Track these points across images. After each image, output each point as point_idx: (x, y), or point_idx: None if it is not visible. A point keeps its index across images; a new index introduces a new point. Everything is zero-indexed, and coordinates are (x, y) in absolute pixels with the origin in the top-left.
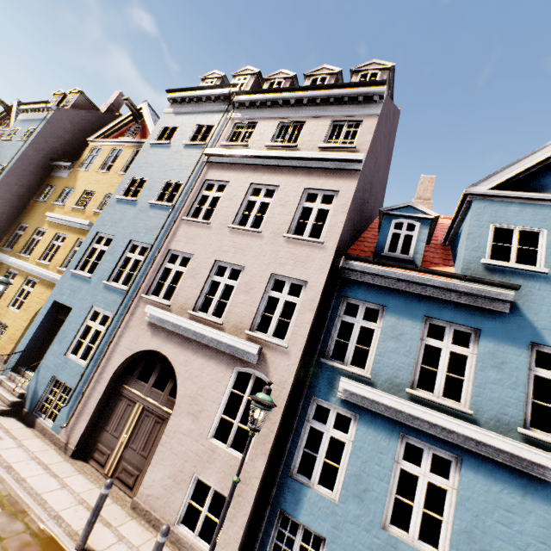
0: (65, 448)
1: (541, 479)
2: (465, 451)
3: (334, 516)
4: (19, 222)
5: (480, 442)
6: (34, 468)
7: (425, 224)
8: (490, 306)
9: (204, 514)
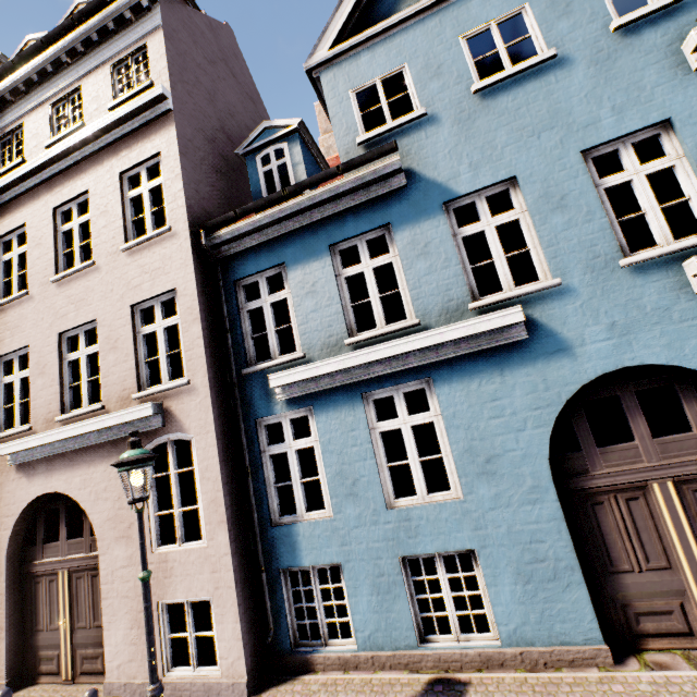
0: None
1: (510, 344)
2: (430, 368)
3: (337, 534)
4: None
5: (439, 347)
6: None
7: (294, 140)
8: (386, 189)
9: (192, 638)
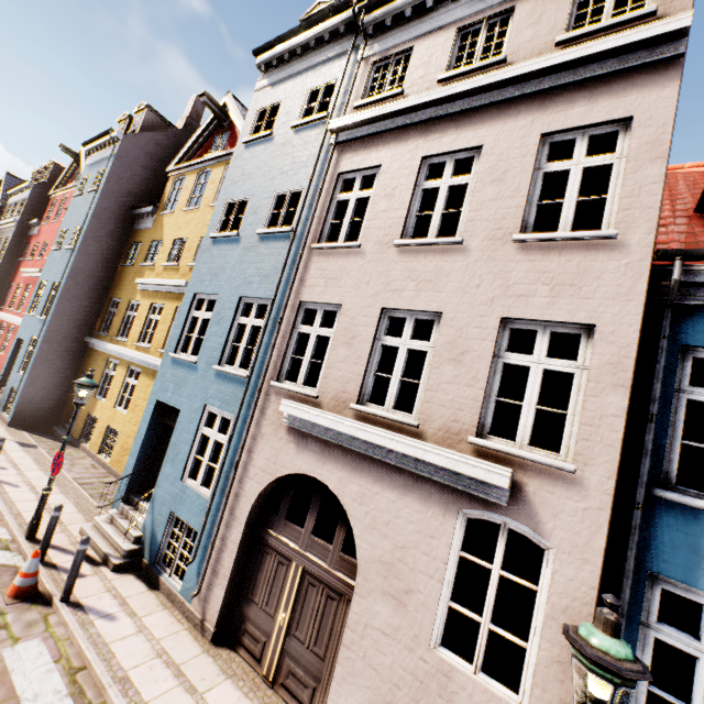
0: (202, 627)
1: None
2: None
3: None
4: (110, 297)
5: None
6: (160, 677)
7: None
8: None
9: None
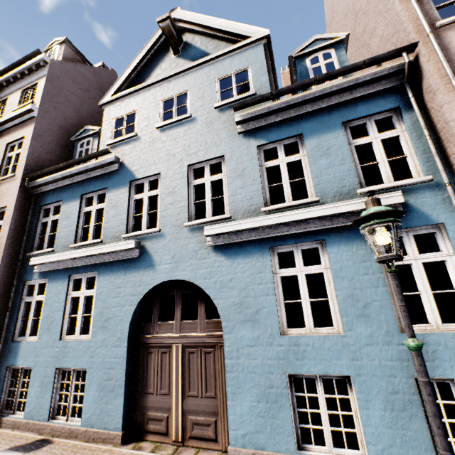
0: None
1: (133, 259)
2: (99, 266)
3: (36, 350)
4: None
5: (103, 255)
6: None
7: (96, 137)
8: (109, 170)
9: None
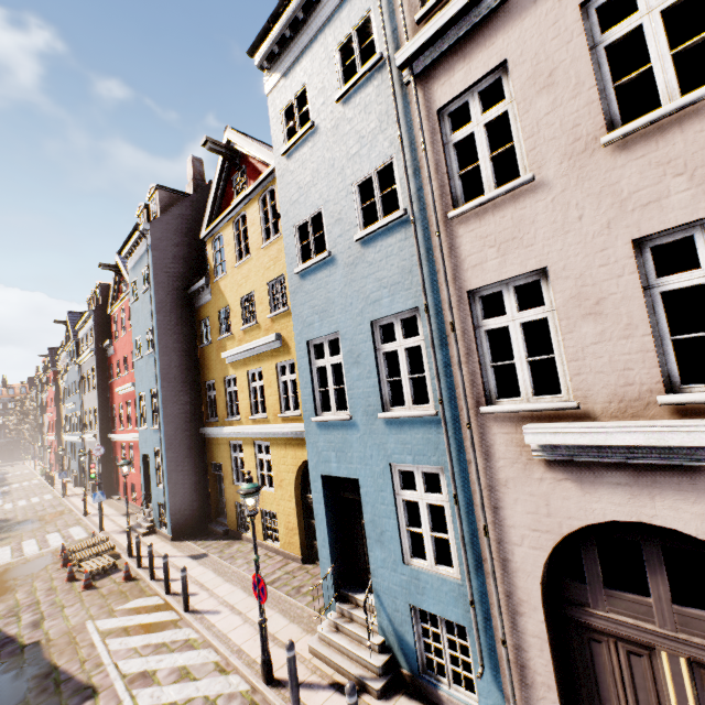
0: None
1: None
2: None
3: None
4: (203, 382)
5: None
6: None
7: None
8: None
9: None
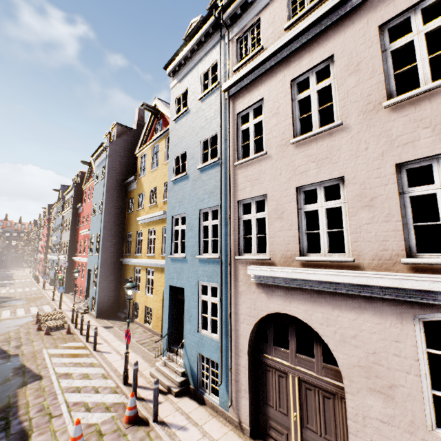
0: (240, 427)
1: None
2: None
3: None
4: (126, 233)
5: None
6: None
7: None
8: None
9: None
